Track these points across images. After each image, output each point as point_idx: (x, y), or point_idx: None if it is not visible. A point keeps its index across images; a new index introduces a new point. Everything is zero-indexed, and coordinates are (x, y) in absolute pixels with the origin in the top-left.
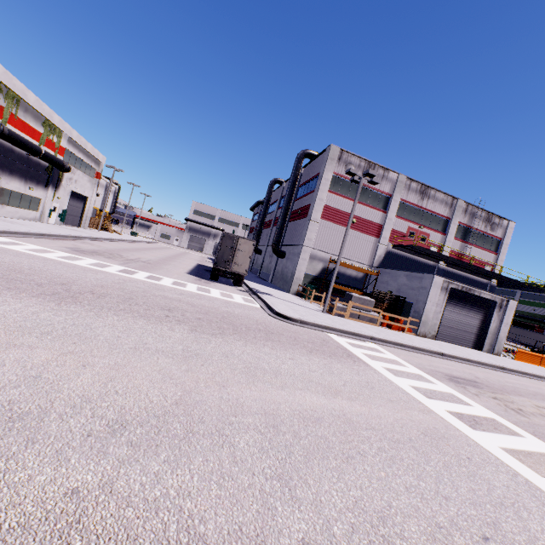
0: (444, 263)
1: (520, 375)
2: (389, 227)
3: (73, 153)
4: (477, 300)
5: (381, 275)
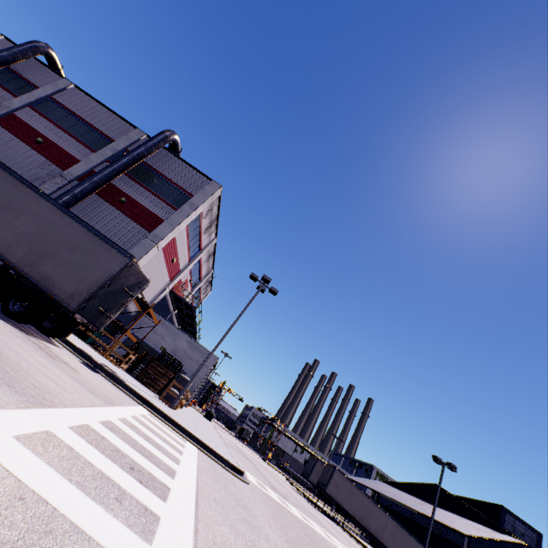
0: (178, 312)
1: None
2: (182, 276)
3: None
4: None
5: (158, 324)
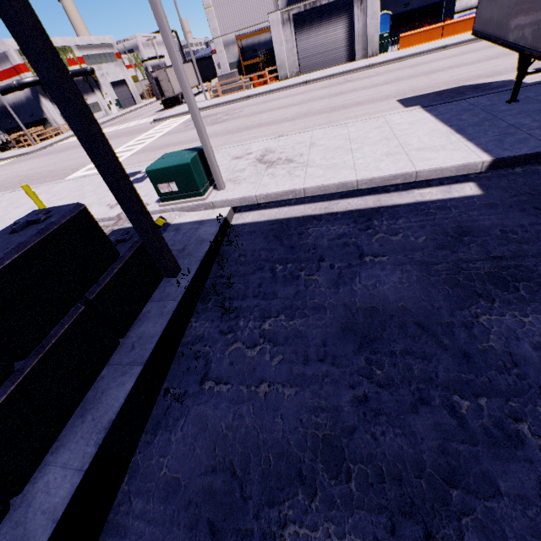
0: None
1: (319, 81)
2: None
3: (89, 55)
4: (332, 7)
5: None
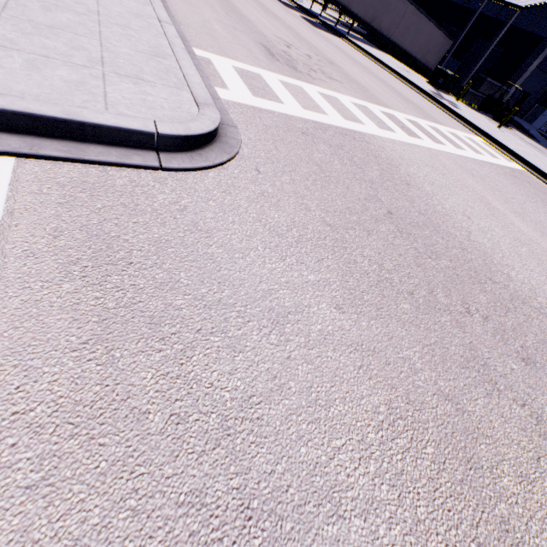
0: None
1: None
2: None
3: None
4: None
5: None
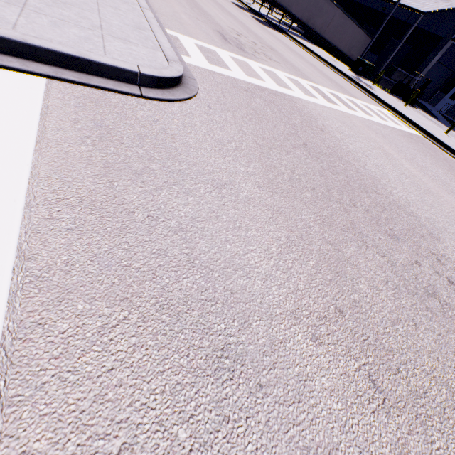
0: None
1: None
2: None
3: None
4: None
5: None
